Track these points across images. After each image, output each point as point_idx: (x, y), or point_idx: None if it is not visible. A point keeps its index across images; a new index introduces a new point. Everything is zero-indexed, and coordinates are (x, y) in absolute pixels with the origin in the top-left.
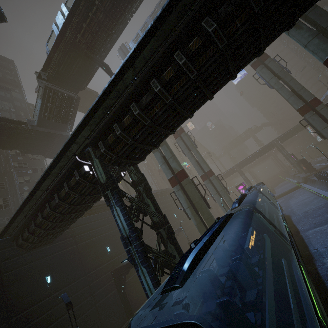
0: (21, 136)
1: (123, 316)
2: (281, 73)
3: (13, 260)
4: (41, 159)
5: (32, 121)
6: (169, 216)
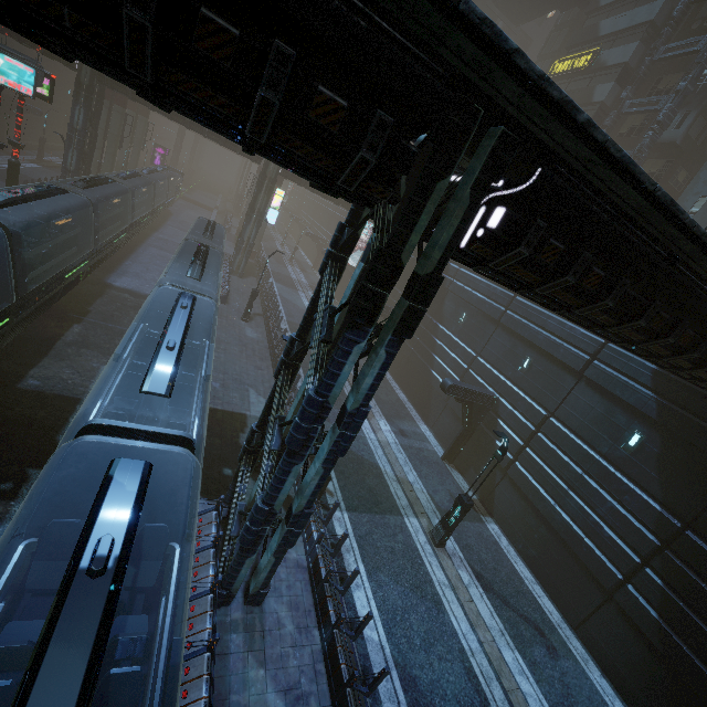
0: None
1: None
2: None
3: None
4: None
5: None
6: None
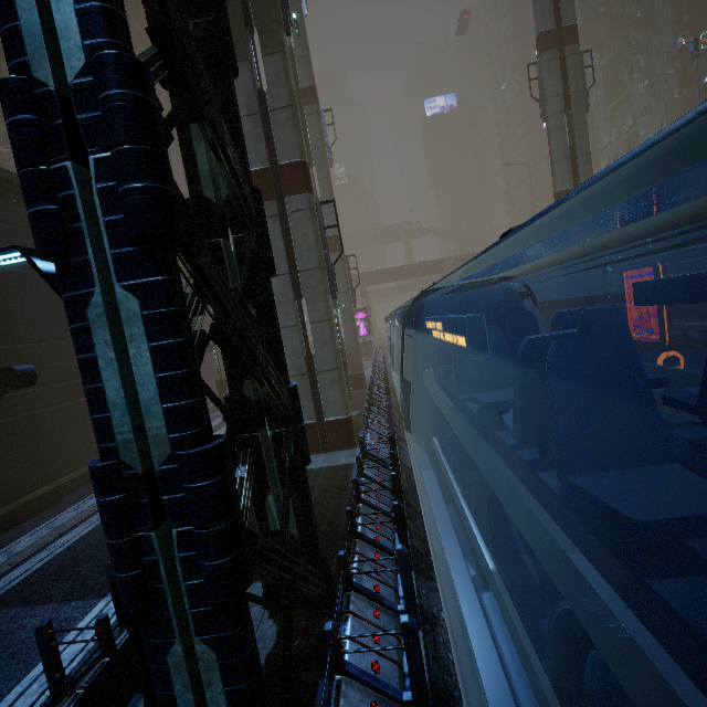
0: None
1: None
2: (576, 97)
3: None
4: None
5: None
6: None
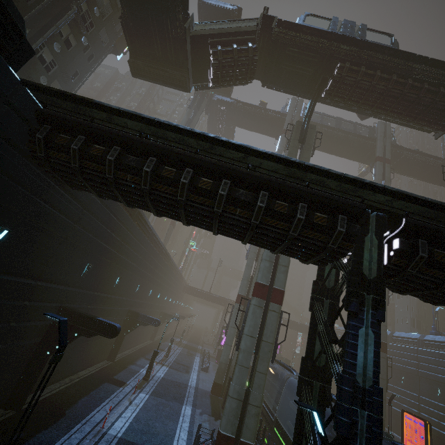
0: (162, 13)
1: (1, 396)
2: None
3: (4, 144)
4: (106, 47)
5: (193, 23)
6: (148, 288)
